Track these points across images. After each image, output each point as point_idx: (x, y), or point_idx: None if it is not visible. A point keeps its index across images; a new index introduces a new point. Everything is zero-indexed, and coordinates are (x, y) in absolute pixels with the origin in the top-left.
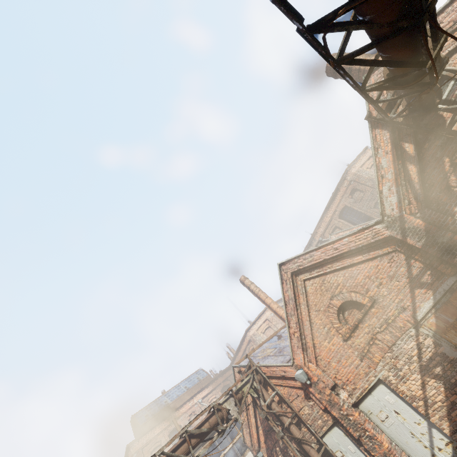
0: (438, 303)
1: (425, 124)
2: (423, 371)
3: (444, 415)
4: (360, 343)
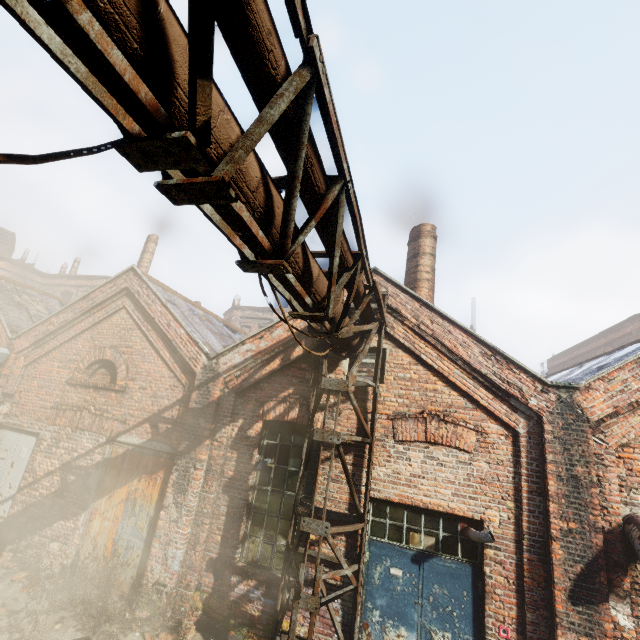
0: (141, 448)
1: (327, 355)
2: (65, 467)
3: (27, 503)
4: (72, 399)
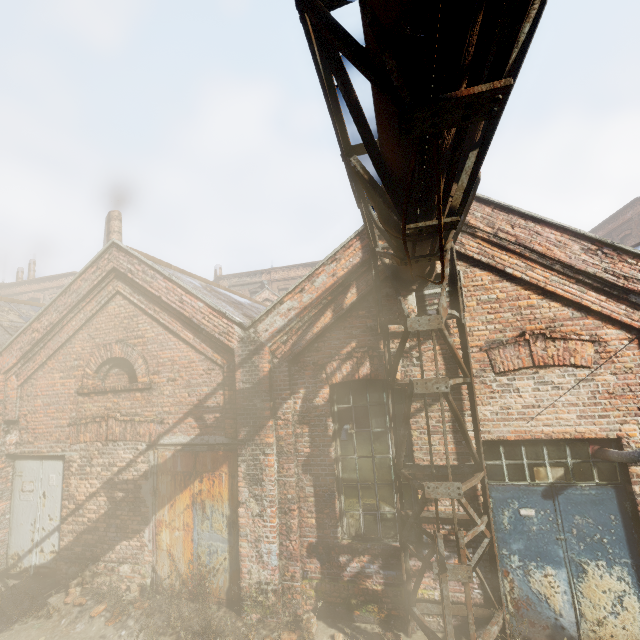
0: (191, 446)
1: (387, 294)
2: (108, 485)
3: (77, 531)
4: (90, 410)
